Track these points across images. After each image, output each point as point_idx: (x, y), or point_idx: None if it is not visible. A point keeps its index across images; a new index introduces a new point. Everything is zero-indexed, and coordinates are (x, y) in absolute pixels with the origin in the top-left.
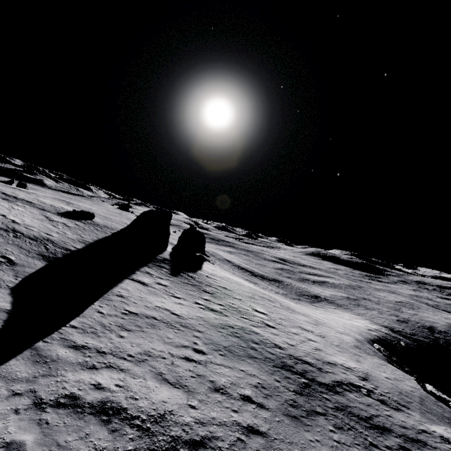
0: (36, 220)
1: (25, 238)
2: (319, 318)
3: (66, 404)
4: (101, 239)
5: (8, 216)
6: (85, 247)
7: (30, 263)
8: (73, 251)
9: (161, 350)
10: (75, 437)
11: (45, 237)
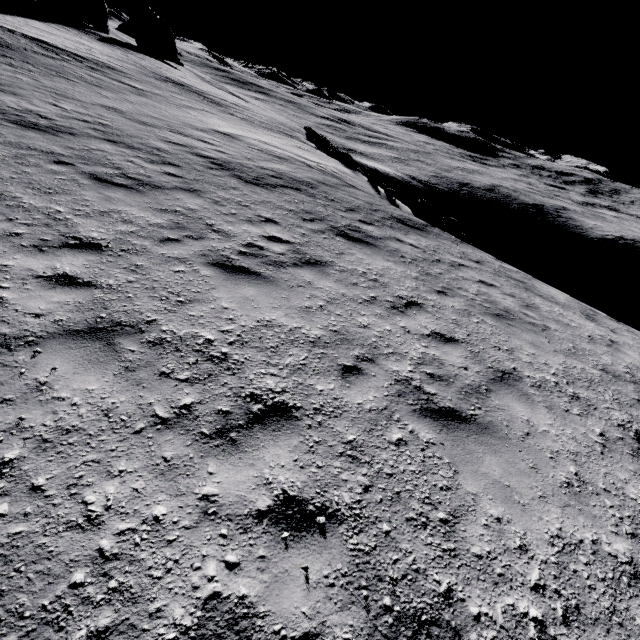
0: None
1: None
2: None
3: None
4: None
5: None
6: None
7: None
8: None
9: (56, 39)
10: None
11: None
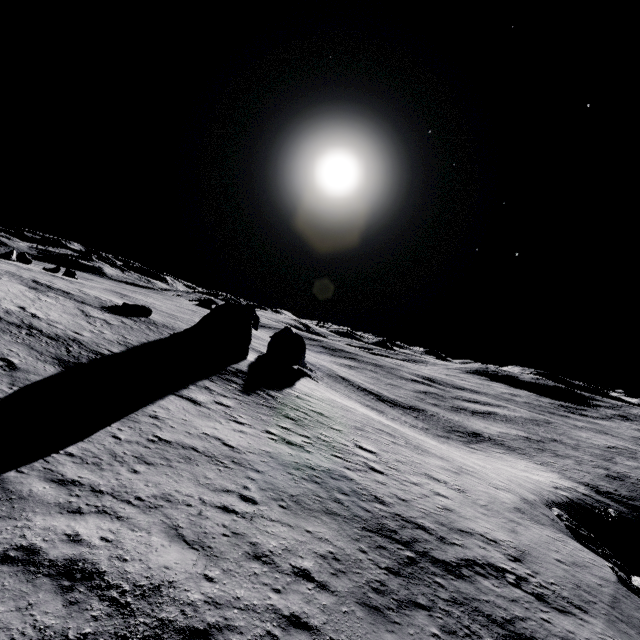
0: (66, 315)
1: (42, 337)
2: (467, 465)
3: (16, 559)
4: (152, 342)
5: (29, 309)
6: (125, 351)
7: (39, 368)
8: (106, 355)
9: (188, 494)
10: (10, 606)
11: (71, 336)
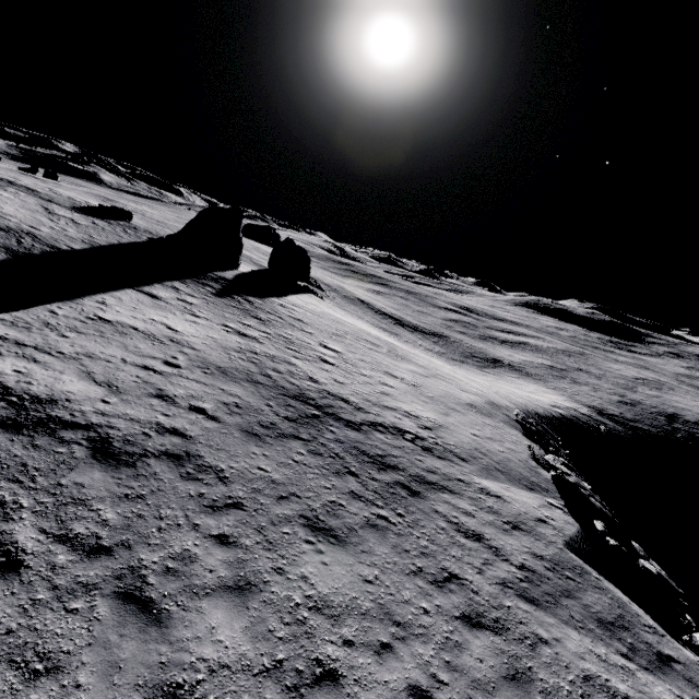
0: (24, 211)
1: None
2: (450, 375)
3: None
4: (124, 244)
5: None
6: (88, 249)
7: None
8: (63, 250)
9: (112, 355)
10: None
11: (26, 230)
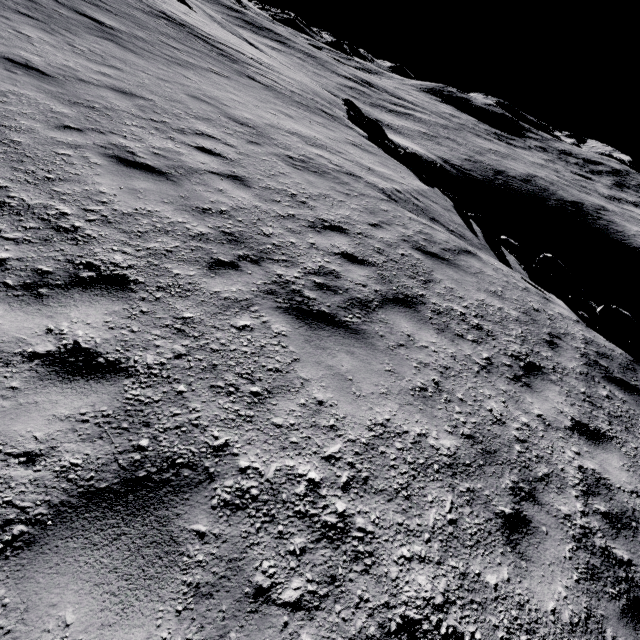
0: None
1: None
2: None
3: None
4: None
5: None
6: None
7: None
8: None
9: None
10: None
11: None
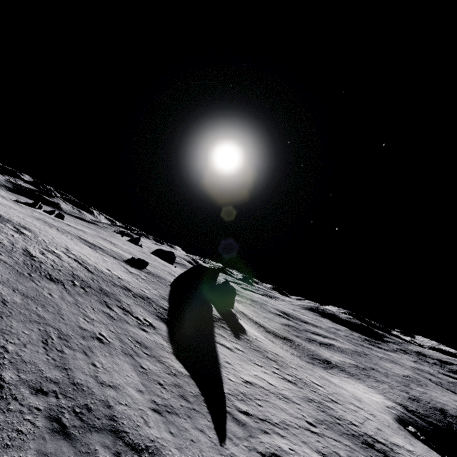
0: (125, 274)
1: (138, 297)
2: (353, 392)
3: None
4: (171, 295)
5: (111, 271)
6: (170, 305)
7: (160, 325)
8: (168, 310)
9: (289, 420)
10: None
11: (144, 294)
